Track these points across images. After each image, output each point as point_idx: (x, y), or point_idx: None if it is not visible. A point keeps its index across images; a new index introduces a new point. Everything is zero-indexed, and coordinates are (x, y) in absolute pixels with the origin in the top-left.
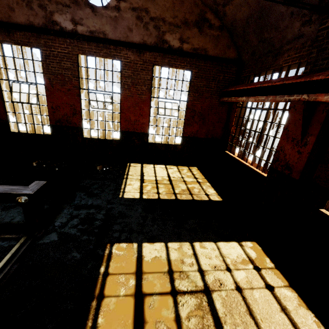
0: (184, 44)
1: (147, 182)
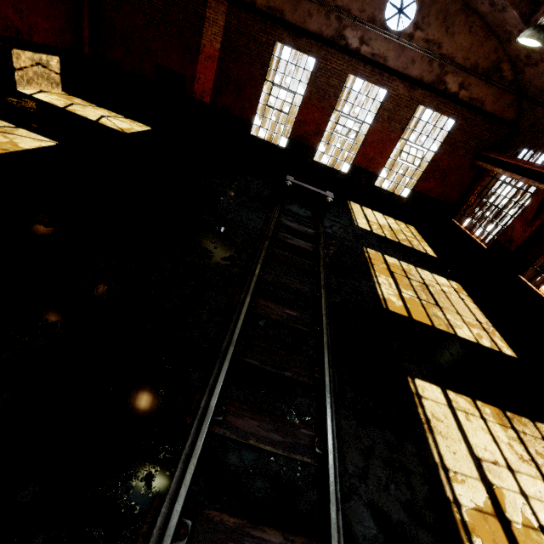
0: (462, 90)
1: (372, 223)
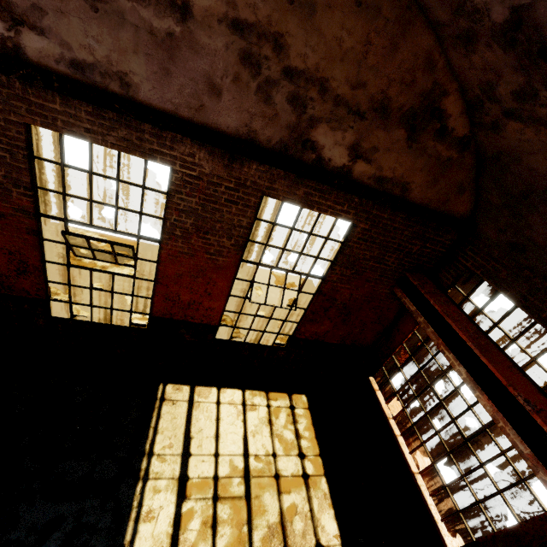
0: (358, 162)
1: (194, 496)
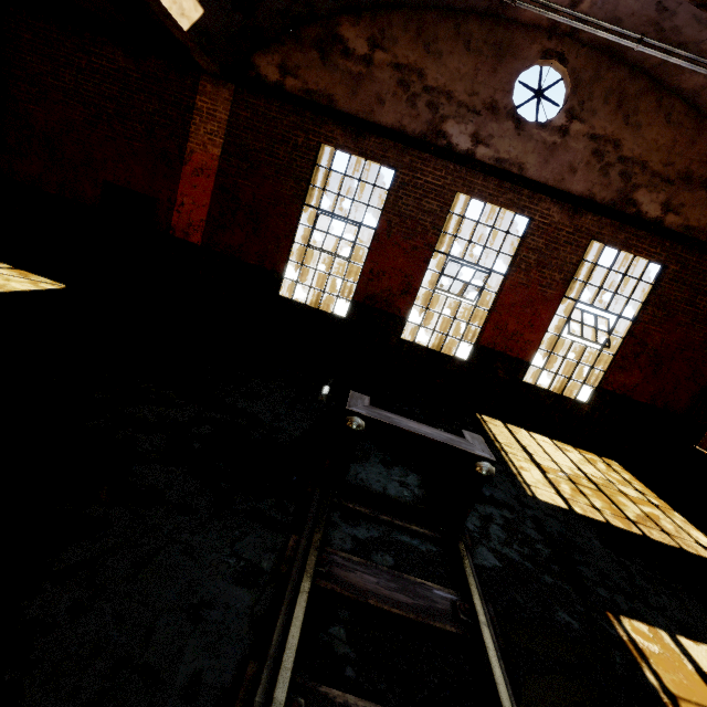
0: (669, 214)
1: (552, 473)
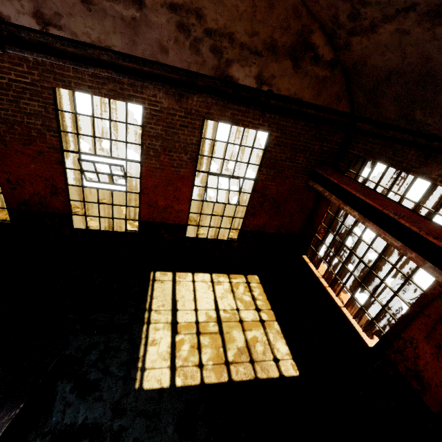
0: (263, 87)
1: (183, 332)
